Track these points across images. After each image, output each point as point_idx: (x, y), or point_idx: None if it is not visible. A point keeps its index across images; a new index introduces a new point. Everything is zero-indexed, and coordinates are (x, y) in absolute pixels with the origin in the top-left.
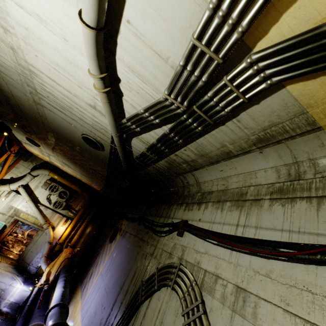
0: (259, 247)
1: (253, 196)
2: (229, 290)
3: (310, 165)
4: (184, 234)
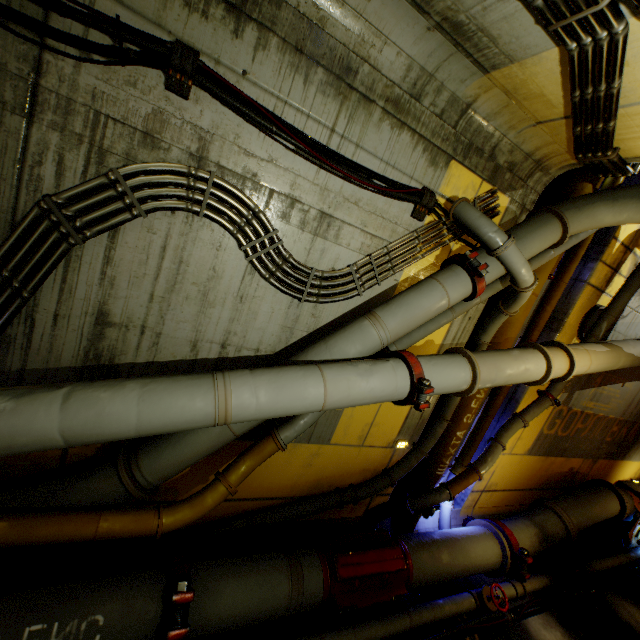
0: (361, 177)
1: (365, 88)
2: (313, 216)
3: (436, 91)
4: (192, 93)
